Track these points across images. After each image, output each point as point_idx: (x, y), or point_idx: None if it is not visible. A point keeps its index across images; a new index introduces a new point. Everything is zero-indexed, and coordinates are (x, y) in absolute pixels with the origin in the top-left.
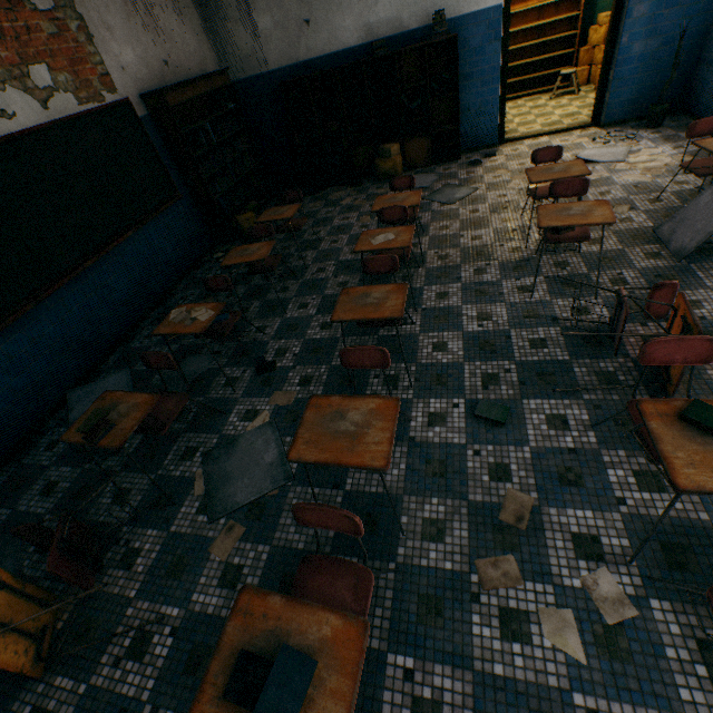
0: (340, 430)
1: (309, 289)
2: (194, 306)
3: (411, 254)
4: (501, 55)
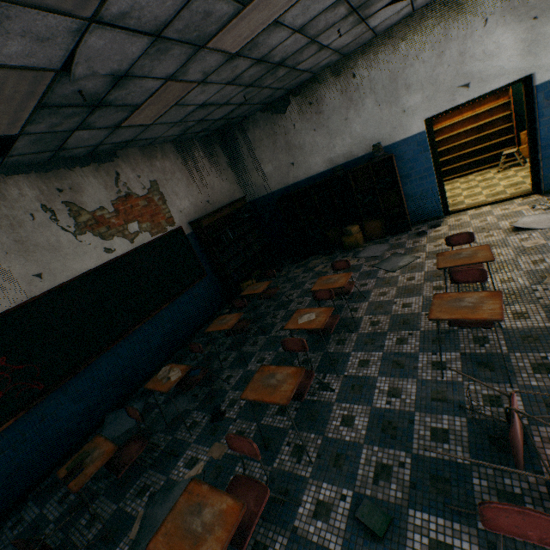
0: (191, 527)
1: (270, 344)
2: (174, 366)
3: (350, 318)
4: (432, 158)
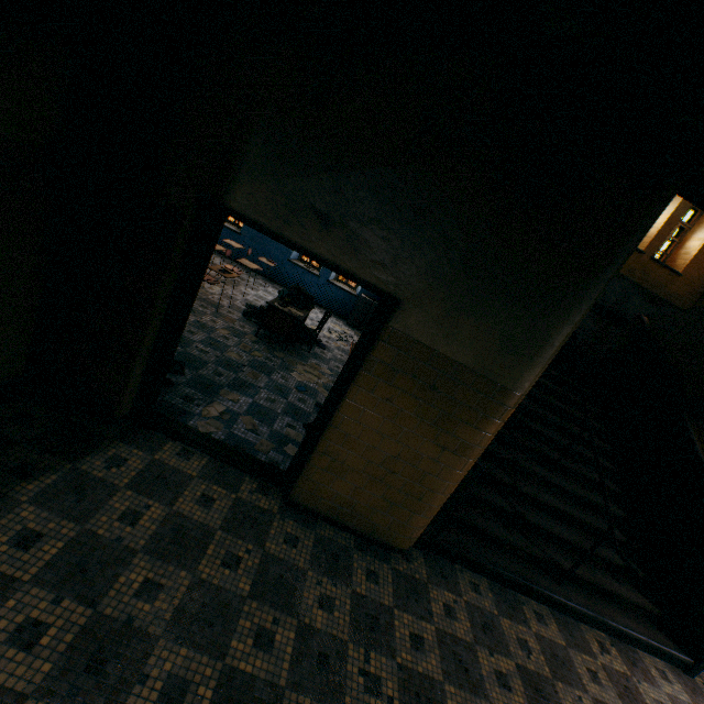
0: None
1: None
2: None
3: None
4: None
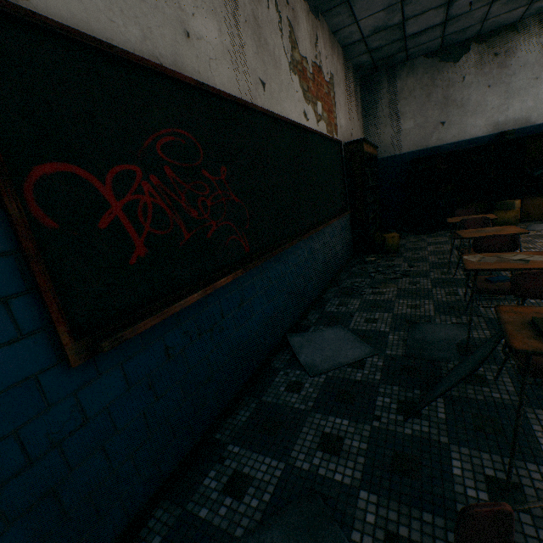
0: None
1: None
2: (494, 254)
3: None
4: None
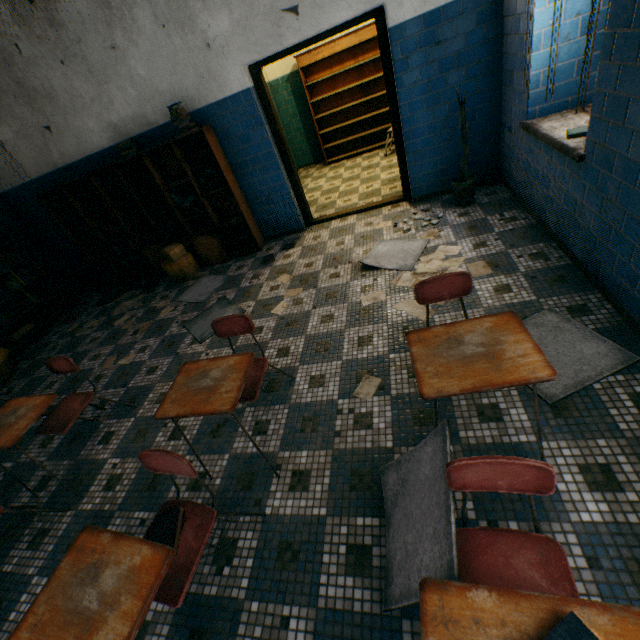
0: None
1: None
2: None
3: (89, 463)
4: (275, 138)
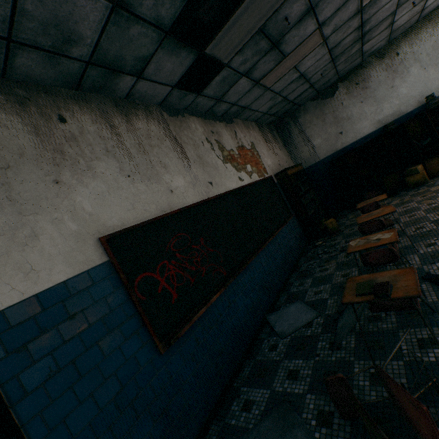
0: None
1: (421, 237)
2: (366, 237)
3: None
4: None
